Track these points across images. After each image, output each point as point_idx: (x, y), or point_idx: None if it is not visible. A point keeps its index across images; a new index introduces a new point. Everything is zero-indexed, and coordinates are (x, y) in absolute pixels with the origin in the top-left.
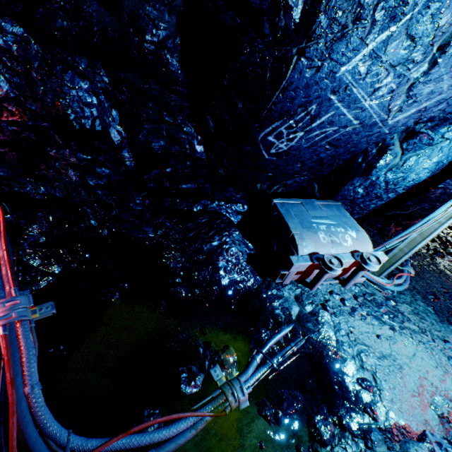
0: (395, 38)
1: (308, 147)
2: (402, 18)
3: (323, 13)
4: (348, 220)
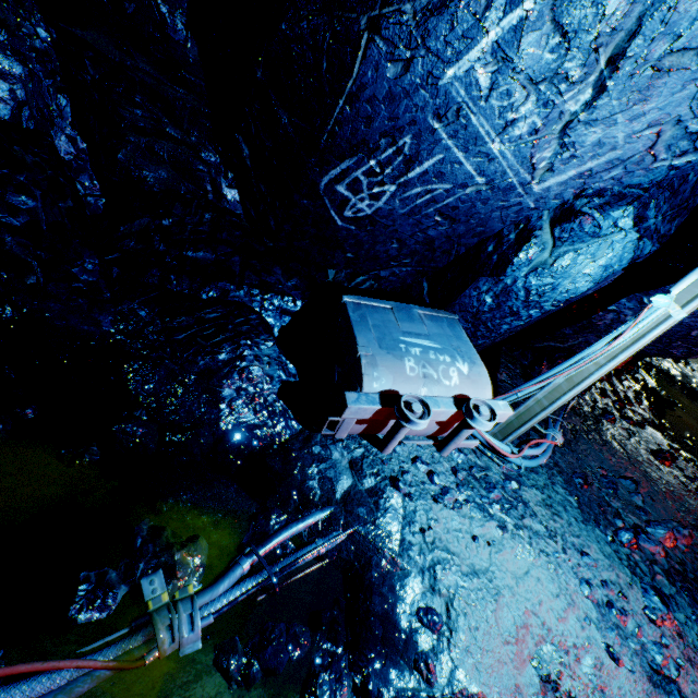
0: (533, 25)
1: (408, 216)
2: None
3: None
4: (462, 345)
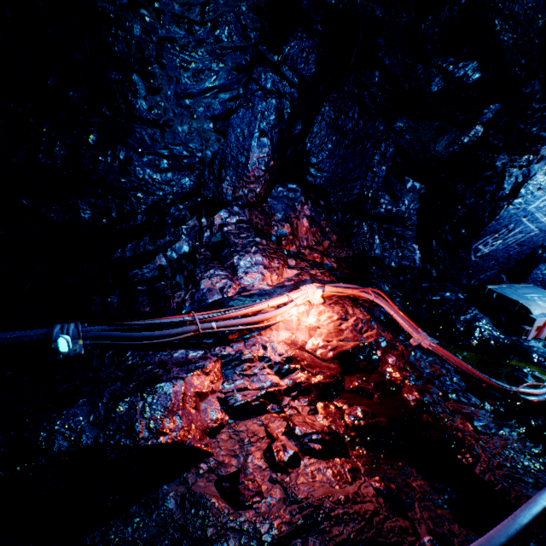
0: None
1: (502, 249)
2: None
3: (523, 189)
4: None
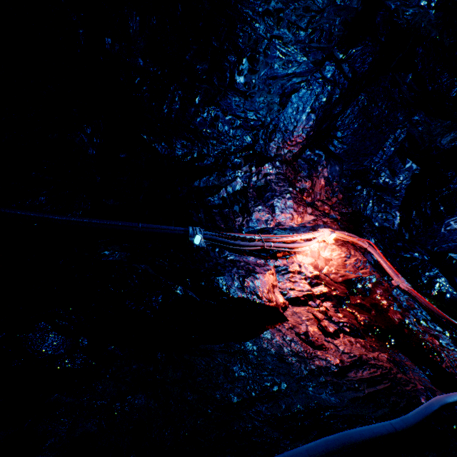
0: None
1: None
2: None
3: None
4: None
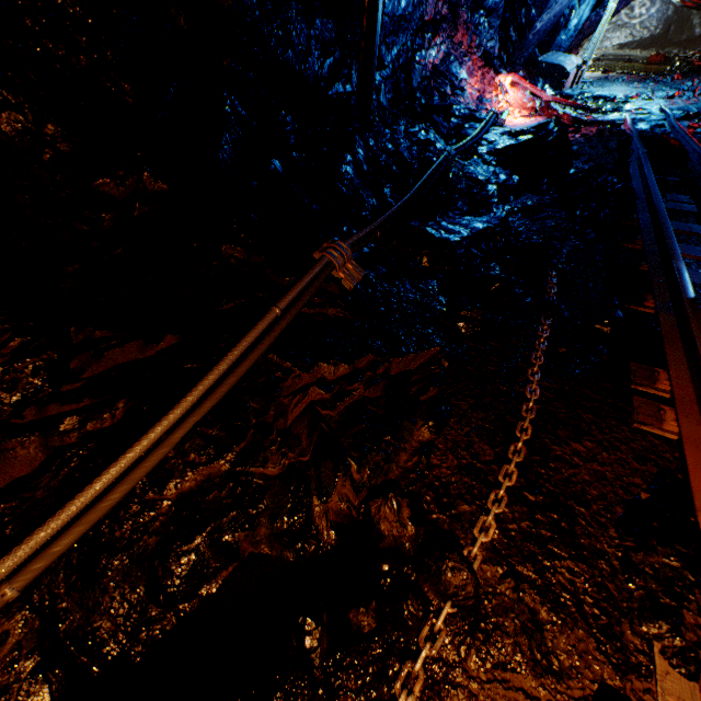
0: None
1: (546, 23)
2: None
3: None
4: (565, 55)
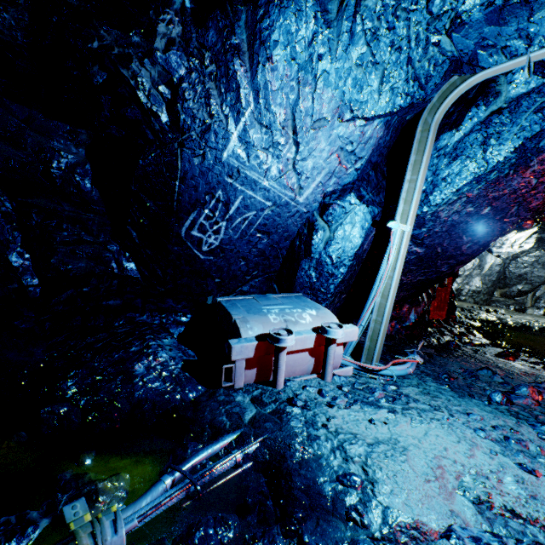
0: (251, 126)
1: (241, 239)
2: (246, 111)
3: (183, 113)
4: (308, 303)
